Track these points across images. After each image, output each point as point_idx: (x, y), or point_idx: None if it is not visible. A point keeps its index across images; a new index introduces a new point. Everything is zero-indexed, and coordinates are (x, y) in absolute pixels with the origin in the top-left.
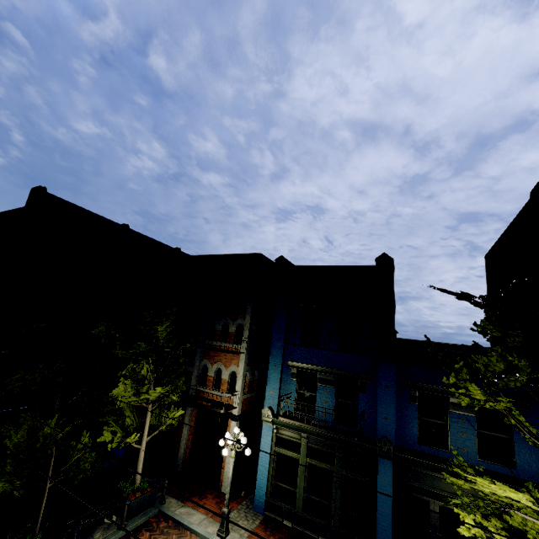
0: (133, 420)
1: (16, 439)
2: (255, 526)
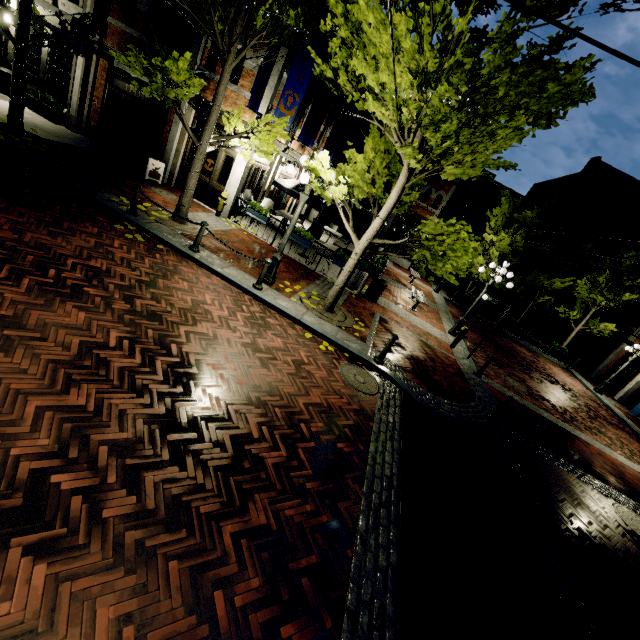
0: (578, 312)
1: (529, 278)
2: (622, 409)
